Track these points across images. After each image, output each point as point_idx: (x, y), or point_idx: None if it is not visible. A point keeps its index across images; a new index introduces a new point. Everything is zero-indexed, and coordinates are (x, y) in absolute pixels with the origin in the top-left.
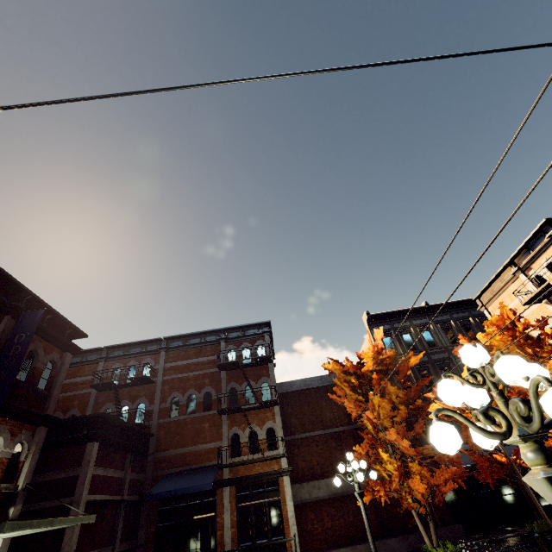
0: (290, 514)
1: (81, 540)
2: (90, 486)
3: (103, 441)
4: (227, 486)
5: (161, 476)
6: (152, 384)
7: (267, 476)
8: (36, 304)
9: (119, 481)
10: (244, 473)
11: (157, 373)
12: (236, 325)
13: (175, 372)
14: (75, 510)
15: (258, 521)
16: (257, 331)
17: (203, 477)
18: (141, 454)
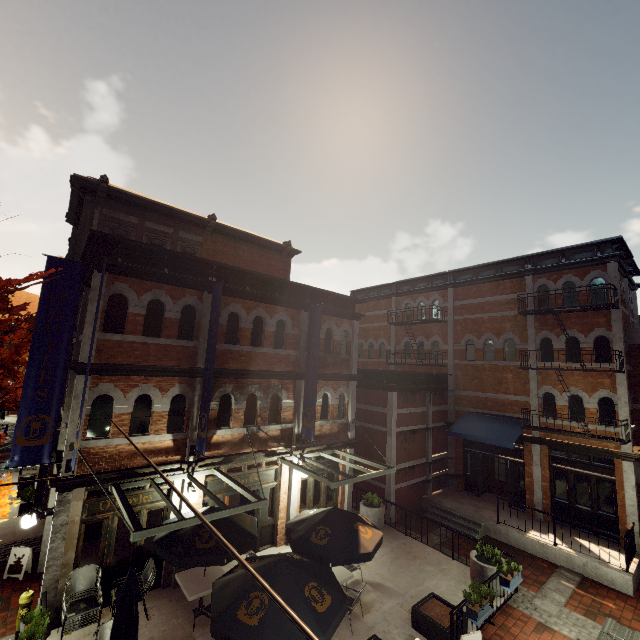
0: (628, 502)
1: (399, 455)
2: (398, 422)
3: (401, 389)
4: (536, 443)
5: (463, 412)
6: (443, 323)
7: (595, 451)
8: (317, 292)
9: (422, 414)
10: (560, 438)
11: (446, 311)
12: (551, 250)
13: (466, 312)
14: (389, 438)
15: (578, 487)
16: (591, 256)
17: (504, 430)
18: (441, 390)
